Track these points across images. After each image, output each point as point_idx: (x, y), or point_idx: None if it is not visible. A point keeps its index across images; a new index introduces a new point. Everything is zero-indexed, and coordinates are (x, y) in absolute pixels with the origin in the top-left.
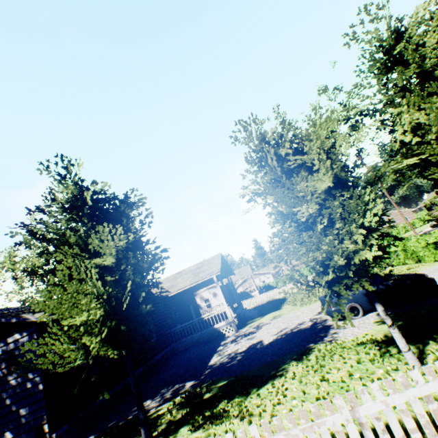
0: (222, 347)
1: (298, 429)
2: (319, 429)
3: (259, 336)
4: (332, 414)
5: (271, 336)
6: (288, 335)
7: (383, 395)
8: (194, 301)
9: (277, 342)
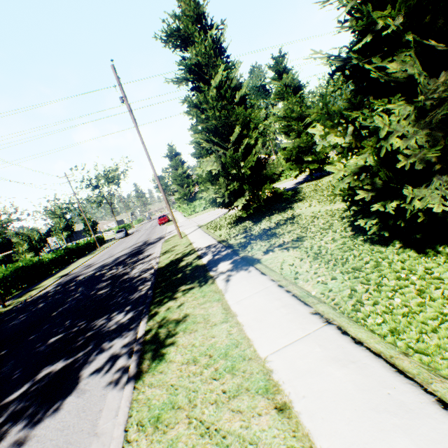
0: None
1: None
2: None
3: None
4: None
5: None
6: None
7: None
8: None
9: None
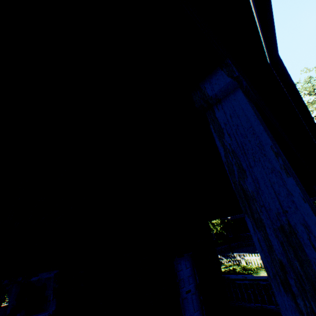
0: None
1: None
2: None
3: None
4: None
5: None
6: None
7: None
8: None
9: None
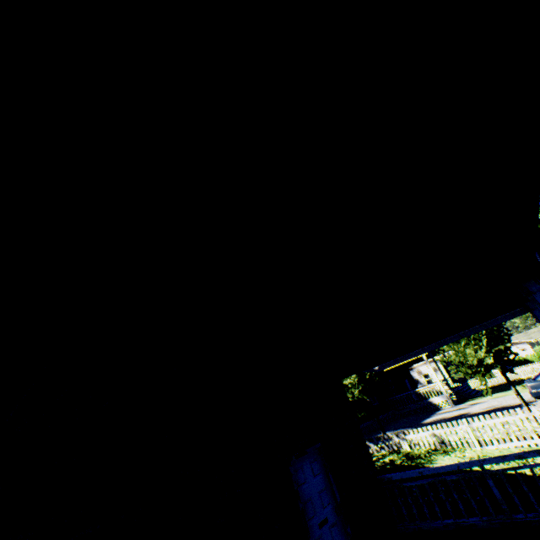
0: (435, 414)
1: (447, 428)
2: (455, 429)
3: (468, 409)
4: (461, 425)
5: (478, 409)
6: (491, 409)
7: (484, 420)
8: (408, 376)
9: (479, 413)
